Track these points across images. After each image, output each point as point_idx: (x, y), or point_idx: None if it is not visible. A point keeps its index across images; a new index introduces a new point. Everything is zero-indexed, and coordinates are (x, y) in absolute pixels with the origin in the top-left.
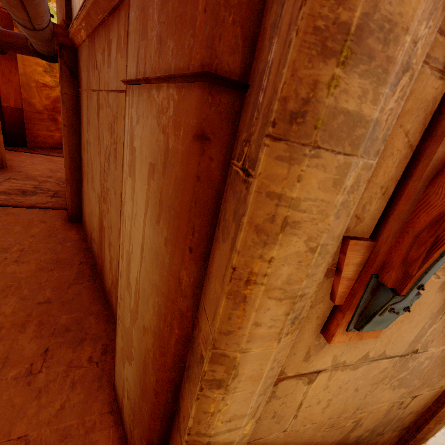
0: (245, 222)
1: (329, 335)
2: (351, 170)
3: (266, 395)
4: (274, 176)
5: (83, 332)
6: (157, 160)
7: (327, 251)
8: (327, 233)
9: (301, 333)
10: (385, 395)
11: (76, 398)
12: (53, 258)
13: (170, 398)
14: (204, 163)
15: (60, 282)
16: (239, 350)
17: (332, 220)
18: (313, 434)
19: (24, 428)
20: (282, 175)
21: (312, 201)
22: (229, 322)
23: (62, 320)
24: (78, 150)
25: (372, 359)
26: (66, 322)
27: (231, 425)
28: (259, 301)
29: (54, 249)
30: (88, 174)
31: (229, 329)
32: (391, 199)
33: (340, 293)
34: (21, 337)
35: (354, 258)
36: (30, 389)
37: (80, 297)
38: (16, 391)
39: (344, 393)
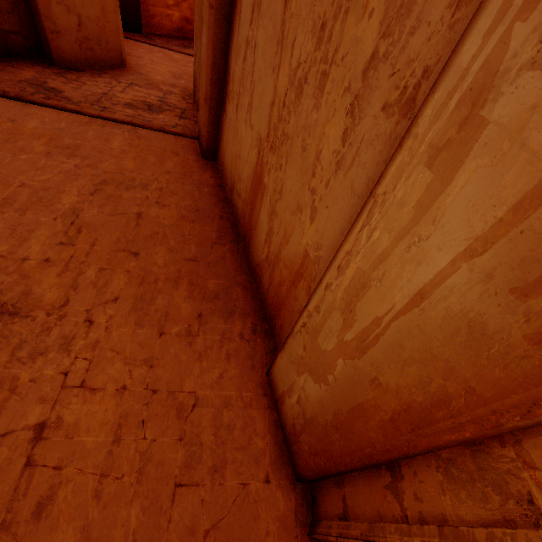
0: None
1: None
2: None
3: None
4: None
5: (231, 303)
6: None
7: None
8: None
9: None
10: None
11: (232, 371)
12: (192, 206)
13: (389, 459)
14: None
15: (202, 238)
16: None
17: None
18: None
19: (192, 385)
20: None
21: None
22: None
23: (211, 285)
24: (224, 52)
25: None
26: (214, 288)
27: None
28: None
29: (192, 194)
30: (241, 98)
31: None
32: None
33: None
34: (176, 294)
35: None
36: (191, 350)
37: (224, 262)
38: (180, 348)
39: None
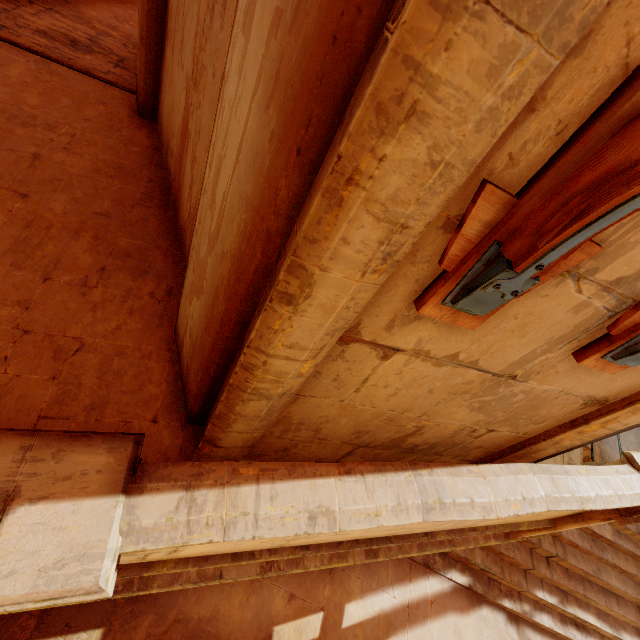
0: (368, 93)
1: (421, 304)
2: (517, 59)
3: (334, 340)
4: (419, 33)
5: (146, 264)
6: (287, 2)
7: (451, 177)
8: (457, 149)
9: (392, 293)
10: (459, 413)
11: (133, 325)
12: (115, 161)
13: (235, 332)
14: (348, 14)
15: (122, 196)
16: (319, 266)
17: (469, 131)
18: (370, 419)
19: (79, 332)
20: (430, 34)
21: (454, 90)
22: (317, 227)
23: (123, 243)
24: None
25: (460, 362)
26: (127, 247)
27: (291, 354)
28: (355, 210)
29: (116, 150)
30: (176, 36)
31: (315, 237)
32: (564, 145)
33: (451, 255)
34: (75, 245)
35: (485, 213)
36: (85, 300)
37: (146, 224)
38: (70, 296)
39: (416, 389)
